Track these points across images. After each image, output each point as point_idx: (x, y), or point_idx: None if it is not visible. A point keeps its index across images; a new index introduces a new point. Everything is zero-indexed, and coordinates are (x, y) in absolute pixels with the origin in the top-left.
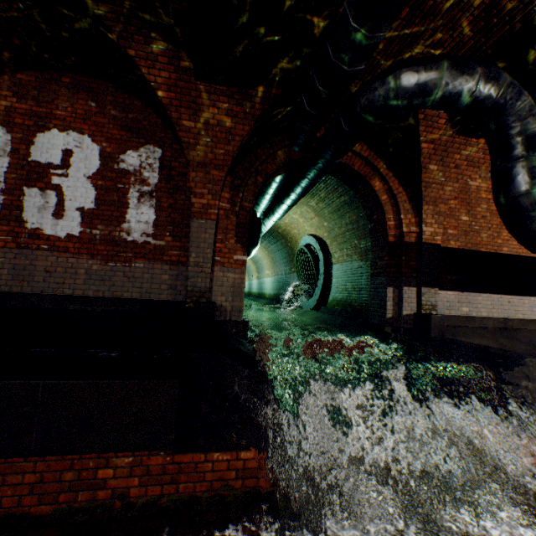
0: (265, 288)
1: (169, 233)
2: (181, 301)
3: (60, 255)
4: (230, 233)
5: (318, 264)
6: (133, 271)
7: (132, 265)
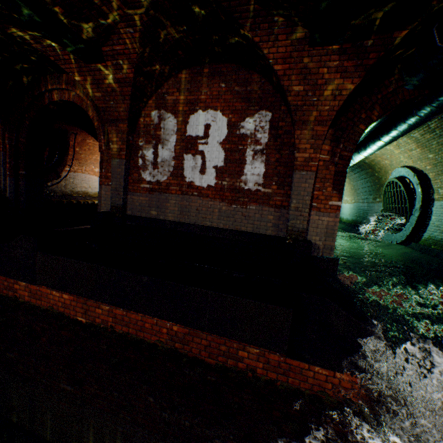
0: (342, 213)
1: (274, 182)
2: (281, 237)
3: (204, 199)
4: (327, 182)
5: (413, 198)
6: (248, 212)
7: (247, 207)
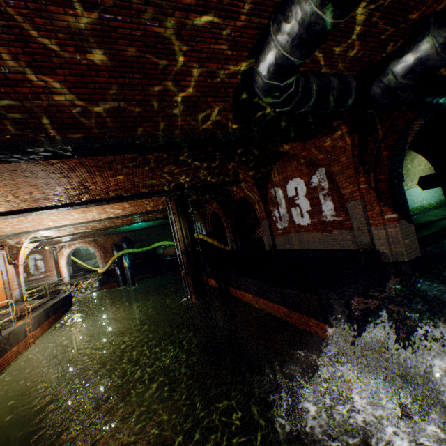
0: None
1: (342, 212)
2: (358, 250)
3: (308, 233)
4: (373, 203)
5: None
6: (333, 236)
7: (332, 233)
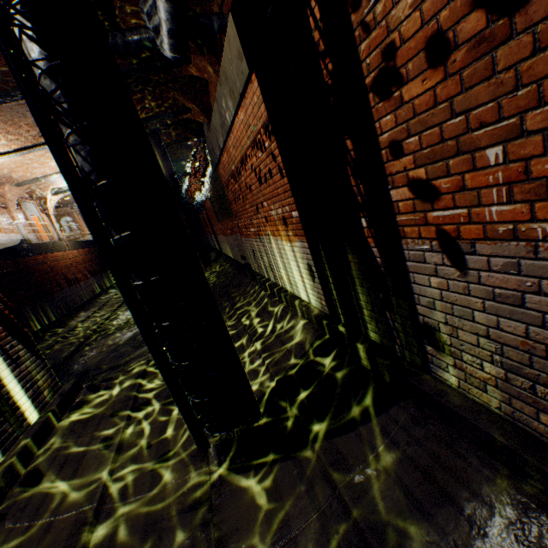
0: None
1: None
2: None
3: None
4: None
5: None
6: None
7: None
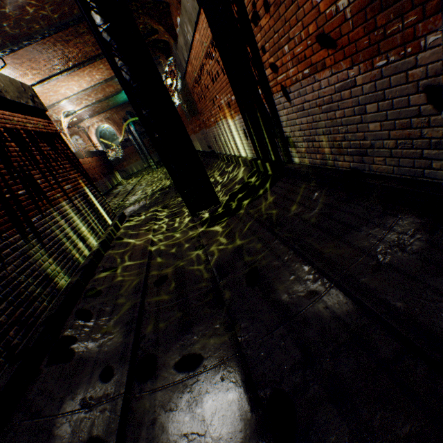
0: None
1: None
2: None
3: None
4: None
5: None
6: None
7: None
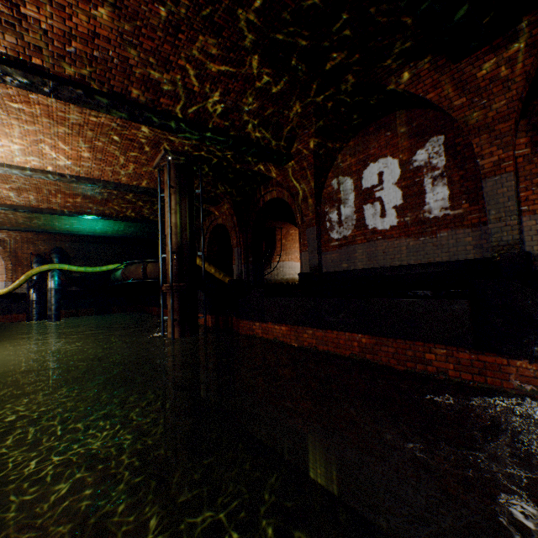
0: None
1: (464, 201)
2: (487, 257)
3: (388, 241)
4: (535, 177)
5: None
6: (438, 241)
7: (437, 236)
